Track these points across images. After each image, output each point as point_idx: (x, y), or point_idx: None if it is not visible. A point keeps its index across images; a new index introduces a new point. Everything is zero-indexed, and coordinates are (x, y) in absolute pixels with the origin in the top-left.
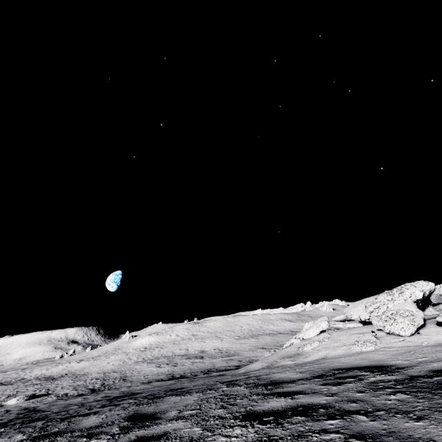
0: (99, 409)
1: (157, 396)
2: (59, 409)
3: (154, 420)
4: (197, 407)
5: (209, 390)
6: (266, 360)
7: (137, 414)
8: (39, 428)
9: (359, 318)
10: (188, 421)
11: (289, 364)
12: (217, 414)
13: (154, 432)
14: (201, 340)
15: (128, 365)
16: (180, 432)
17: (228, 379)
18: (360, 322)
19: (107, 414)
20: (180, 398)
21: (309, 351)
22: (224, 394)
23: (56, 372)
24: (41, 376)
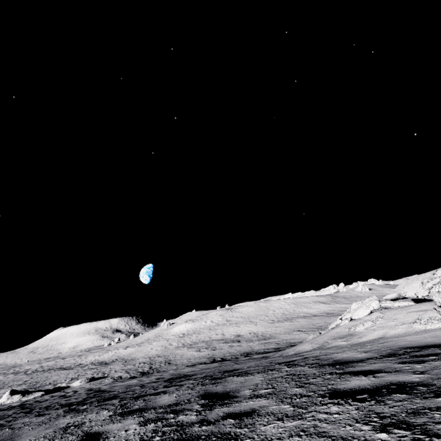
0: (165, 389)
1: (215, 377)
2: (122, 389)
3: (231, 398)
4: (269, 386)
5: (270, 371)
6: (316, 341)
7: (208, 393)
8: (119, 405)
9: (415, 295)
10: (269, 399)
11: (343, 345)
12: (297, 392)
13: (240, 409)
14: (235, 325)
15: (170, 350)
16: (269, 409)
17: (282, 360)
18: (412, 300)
19: (177, 393)
20: (244, 378)
21: (363, 331)
22: (290, 373)
23: (108, 358)
24: (95, 362)
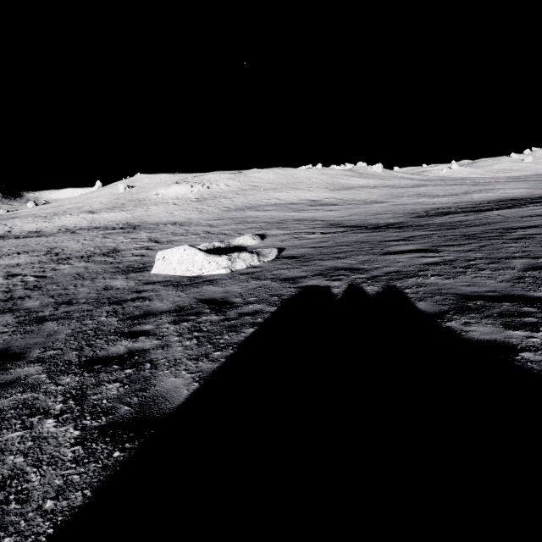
0: None
1: None
2: None
3: None
4: None
5: None
6: None
7: None
8: None
9: None
10: None
11: None
12: None
13: None
14: (278, 191)
15: (227, 214)
16: None
17: None
18: None
19: None
20: None
21: None
22: None
23: (89, 224)
24: (73, 228)
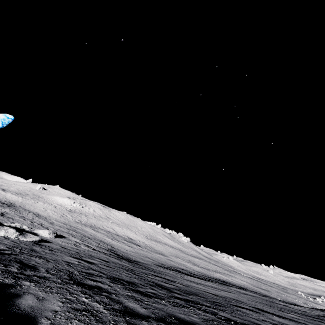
0: None
1: None
2: None
3: None
4: None
5: None
6: None
7: None
8: None
9: None
10: None
11: None
12: None
13: None
14: (118, 226)
15: (75, 223)
16: None
17: None
18: None
19: None
20: None
21: None
22: None
23: None
24: None
